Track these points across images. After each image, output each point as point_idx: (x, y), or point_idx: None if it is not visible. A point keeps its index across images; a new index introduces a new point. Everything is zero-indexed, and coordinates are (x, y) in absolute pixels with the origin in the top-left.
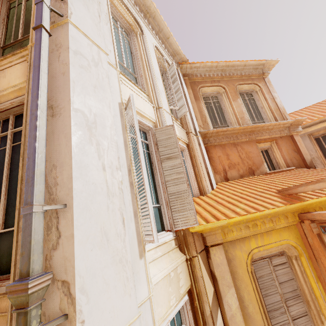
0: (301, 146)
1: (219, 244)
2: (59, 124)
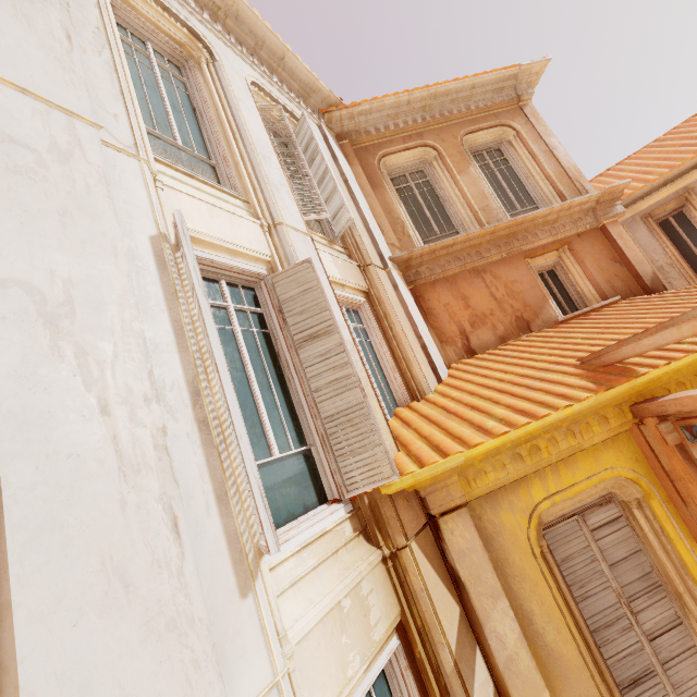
0: (627, 247)
1: (458, 507)
2: None
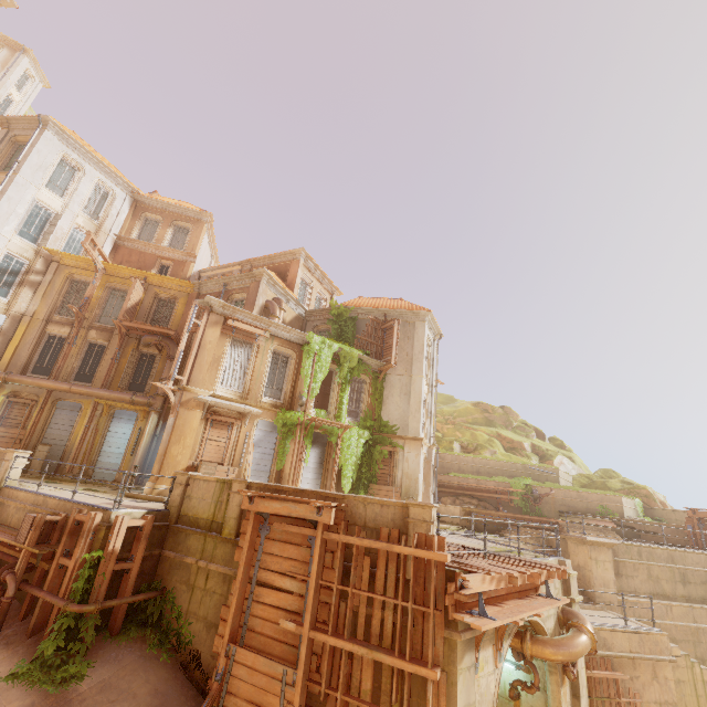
0: (186, 270)
1: (58, 262)
2: (2, 196)
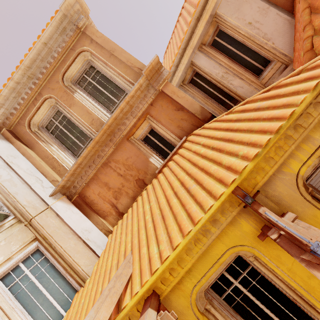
0: (179, 98)
1: None
2: None
